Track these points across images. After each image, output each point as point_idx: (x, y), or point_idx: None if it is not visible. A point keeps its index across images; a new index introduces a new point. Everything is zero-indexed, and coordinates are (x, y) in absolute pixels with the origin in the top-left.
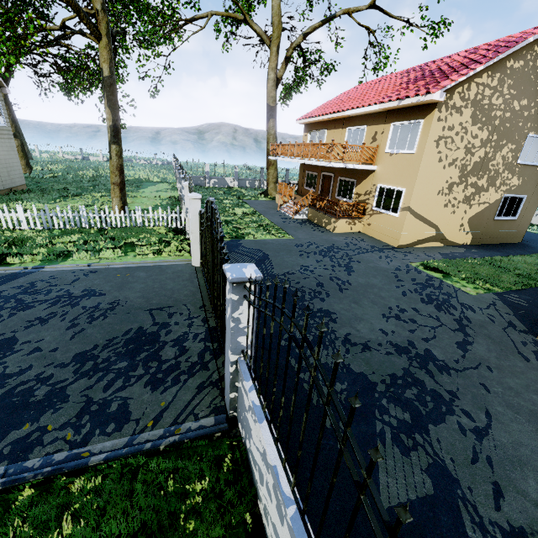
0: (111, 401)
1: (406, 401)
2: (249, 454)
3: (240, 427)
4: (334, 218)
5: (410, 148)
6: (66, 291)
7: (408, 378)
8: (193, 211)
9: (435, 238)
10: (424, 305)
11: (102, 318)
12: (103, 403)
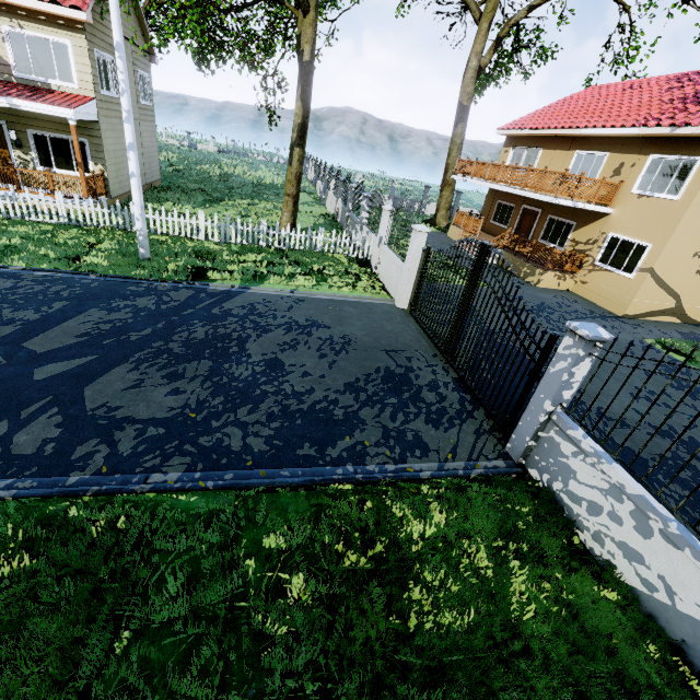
0: (404, 431)
1: (682, 481)
2: (559, 494)
3: (536, 473)
4: (542, 270)
5: (672, 192)
6: (290, 318)
7: (679, 461)
8: (417, 246)
9: (671, 311)
10: (675, 391)
11: (345, 352)
12: (398, 431)
